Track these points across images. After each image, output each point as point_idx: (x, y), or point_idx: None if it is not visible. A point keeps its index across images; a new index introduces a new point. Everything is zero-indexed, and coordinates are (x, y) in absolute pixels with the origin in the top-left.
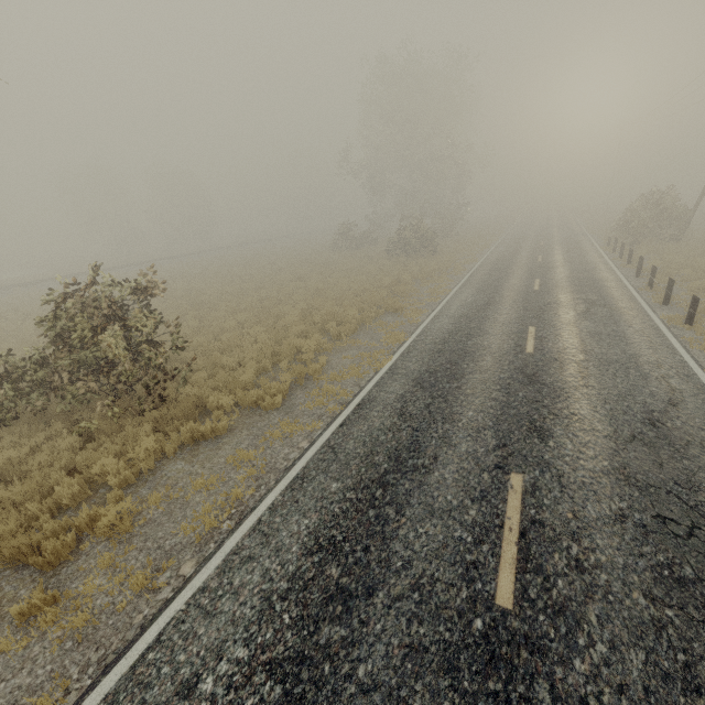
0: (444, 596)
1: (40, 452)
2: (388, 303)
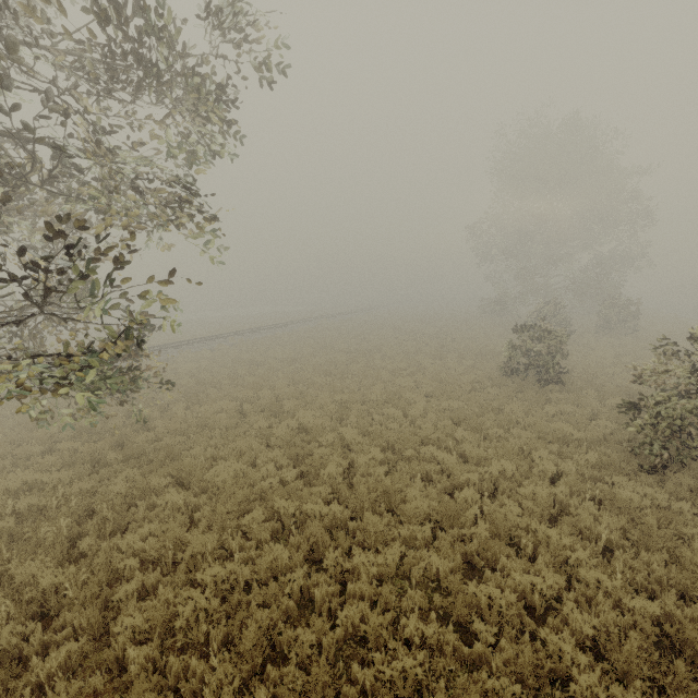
0: None
1: None
2: None
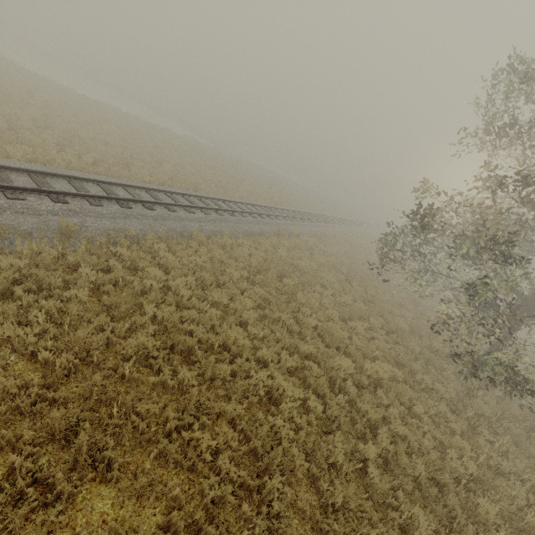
0: None
1: None
2: None
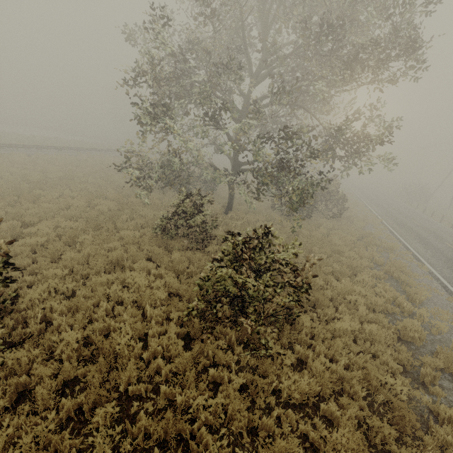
0: (451, 251)
1: (331, 220)
2: (353, 203)
